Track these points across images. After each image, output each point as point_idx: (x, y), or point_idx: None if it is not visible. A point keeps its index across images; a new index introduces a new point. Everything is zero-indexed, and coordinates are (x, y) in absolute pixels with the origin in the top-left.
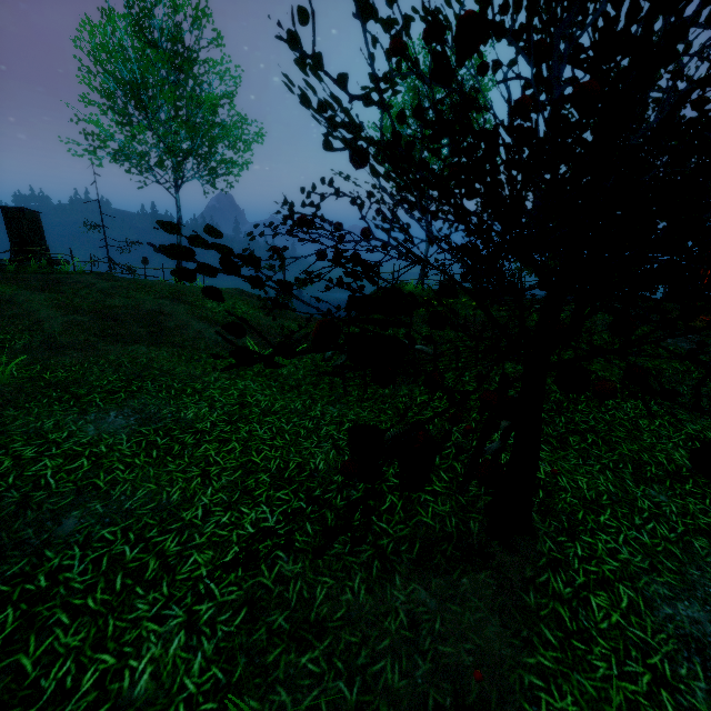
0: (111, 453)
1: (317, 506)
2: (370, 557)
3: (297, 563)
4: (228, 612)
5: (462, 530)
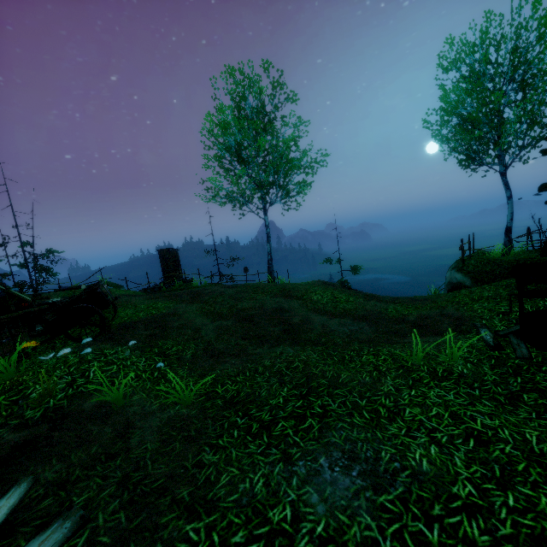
0: None
1: None
2: None
3: None
4: None
5: None
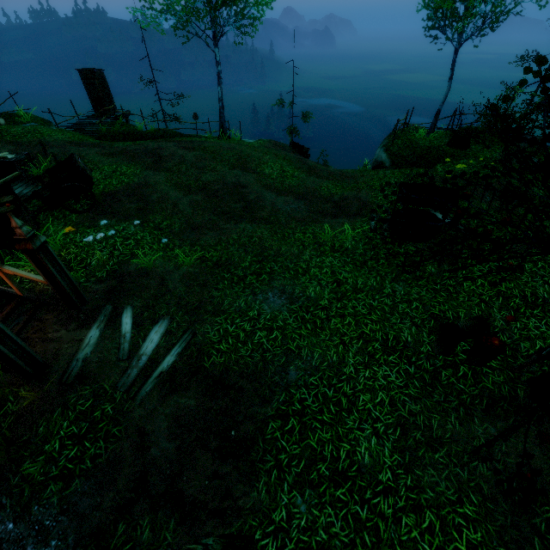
0: (287, 327)
1: (416, 369)
2: (457, 405)
3: (417, 405)
4: (391, 429)
5: (512, 394)
